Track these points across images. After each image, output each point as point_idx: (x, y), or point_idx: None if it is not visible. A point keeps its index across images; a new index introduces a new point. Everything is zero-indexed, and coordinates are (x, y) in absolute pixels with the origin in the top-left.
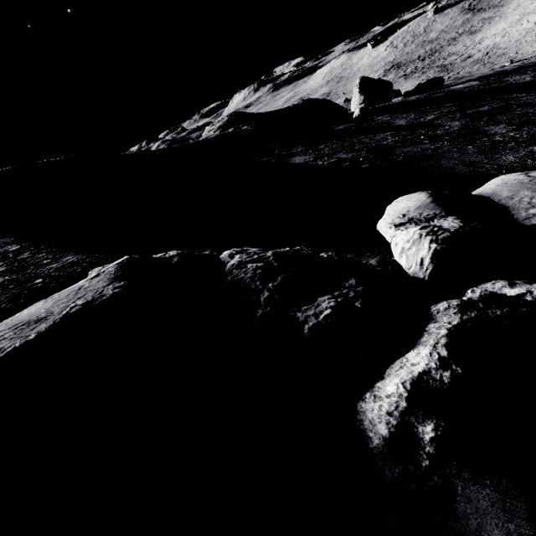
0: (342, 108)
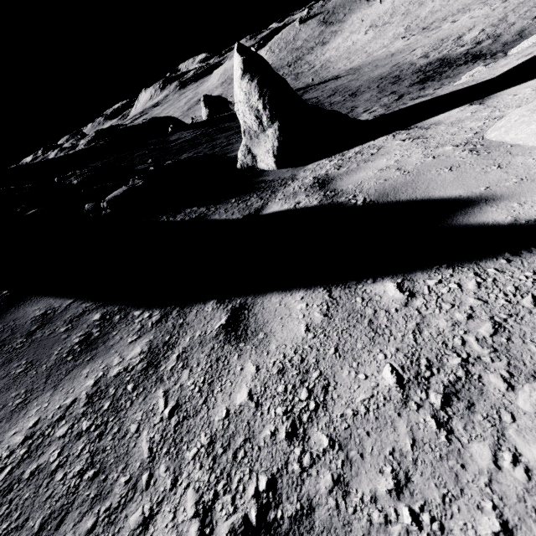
0: (181, 122)
